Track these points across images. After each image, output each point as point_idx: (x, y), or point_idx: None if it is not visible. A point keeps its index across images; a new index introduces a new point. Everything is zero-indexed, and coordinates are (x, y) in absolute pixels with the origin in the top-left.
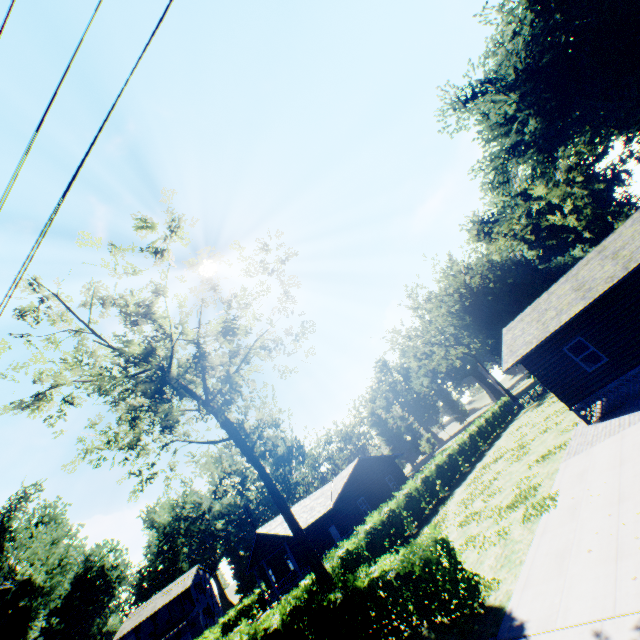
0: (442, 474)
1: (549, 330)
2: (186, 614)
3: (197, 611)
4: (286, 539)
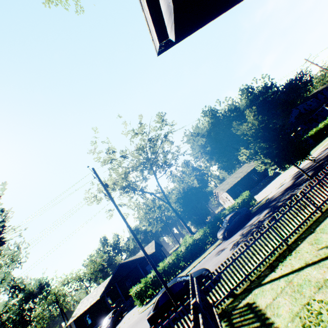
0: None
1: (234, 183)
2: None
3: None
4: (140, 261)
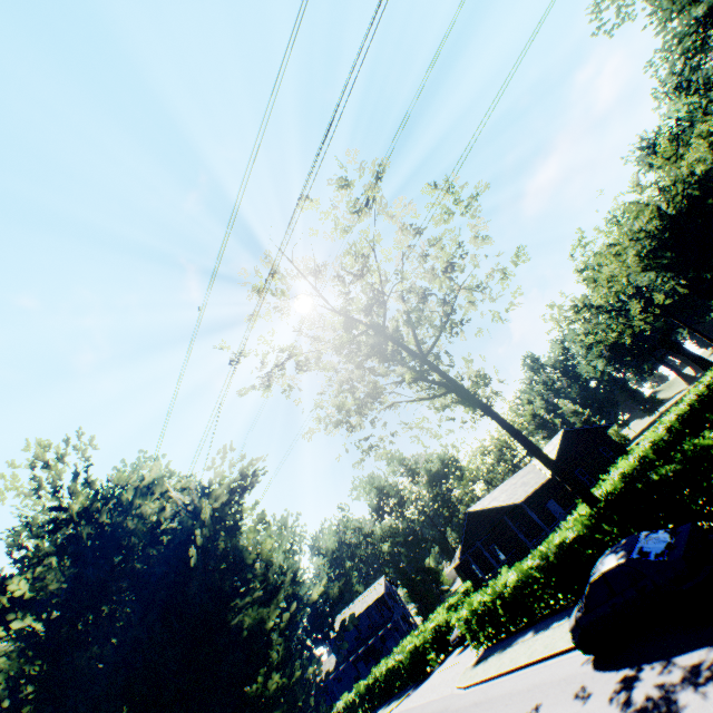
0: (686, 426)
1: None
2: (386, 619)
3: (396, 617)
4: (506, 512)
